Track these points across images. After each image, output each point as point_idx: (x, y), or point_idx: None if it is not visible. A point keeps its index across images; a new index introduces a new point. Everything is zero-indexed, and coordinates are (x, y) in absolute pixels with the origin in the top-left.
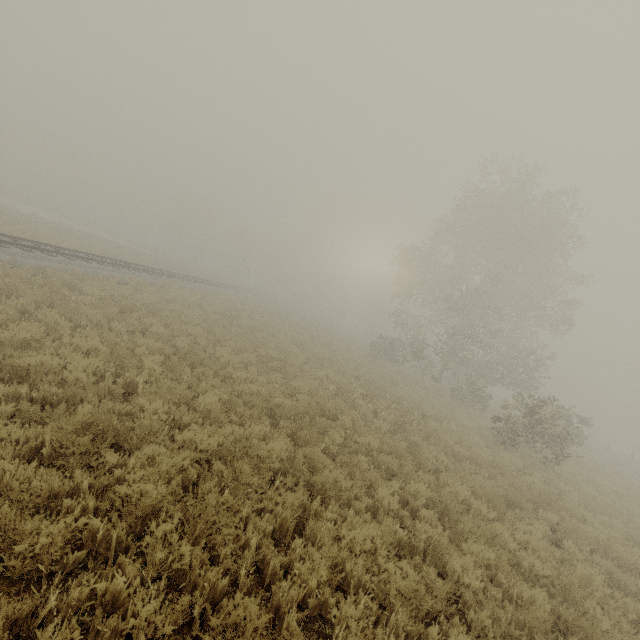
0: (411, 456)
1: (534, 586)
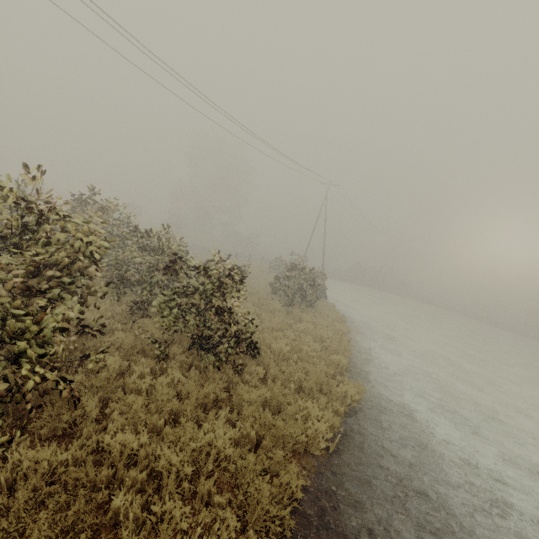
0: None
1: None
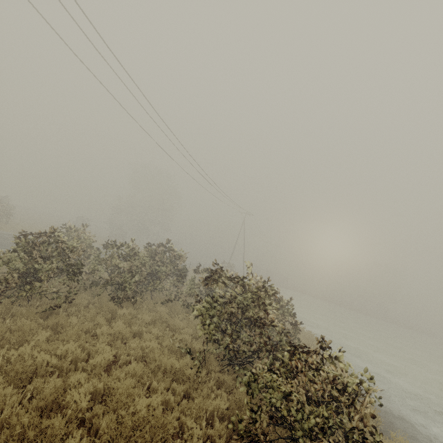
0: None
1: None
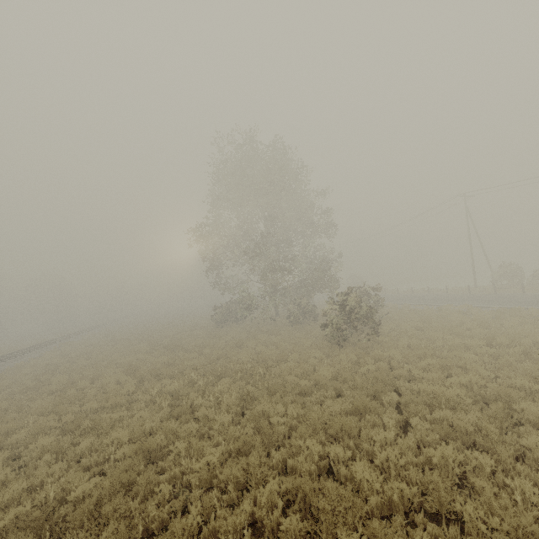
0: (258, 439)
1: (413, 513)
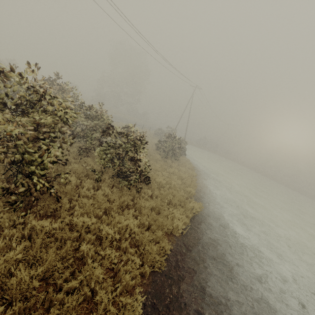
0: None
1: None
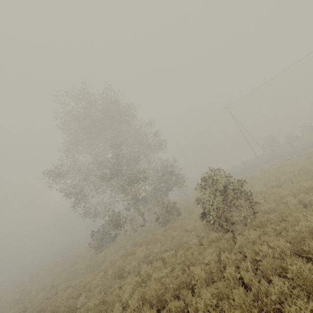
0: None
1: None
